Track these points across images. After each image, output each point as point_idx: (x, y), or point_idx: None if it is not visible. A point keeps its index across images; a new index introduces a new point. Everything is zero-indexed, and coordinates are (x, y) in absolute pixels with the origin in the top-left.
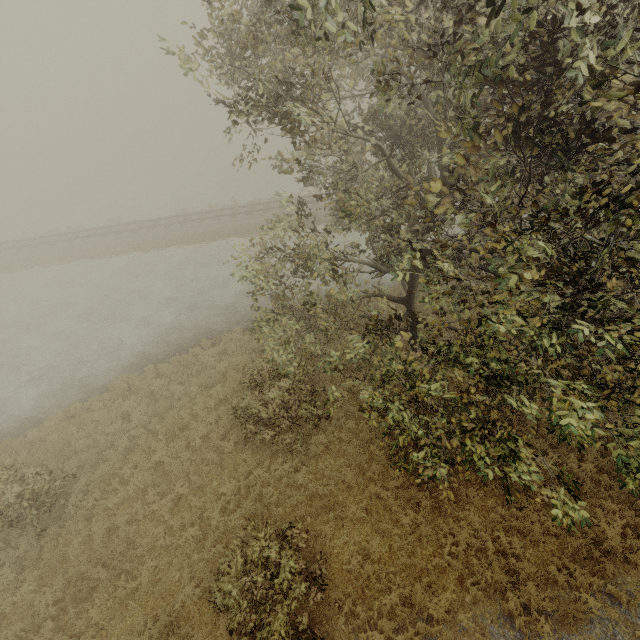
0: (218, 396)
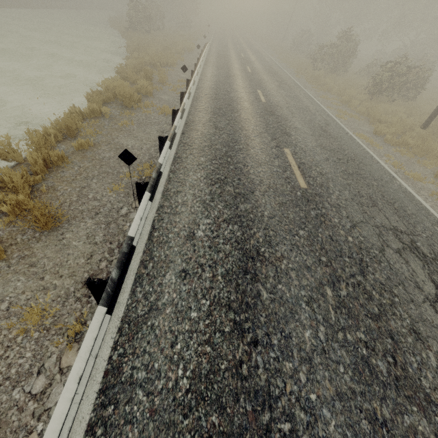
0: None
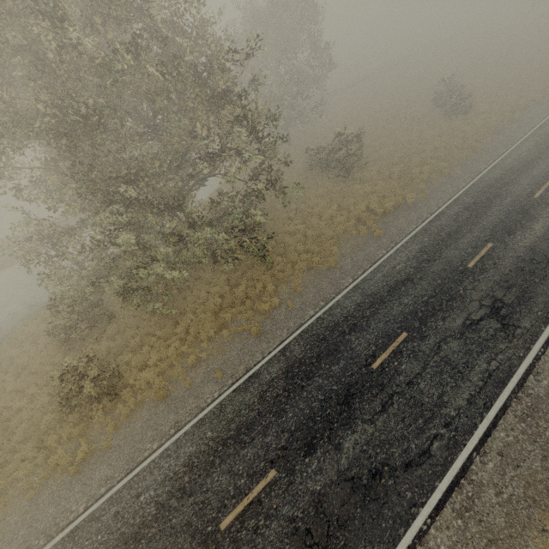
0: (45, 342)
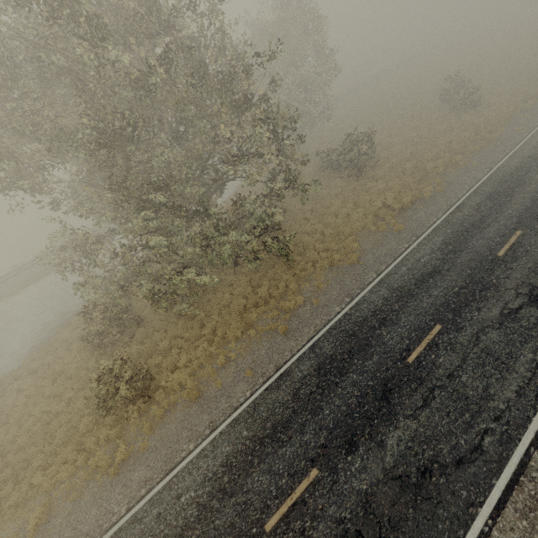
0: (79, 348)
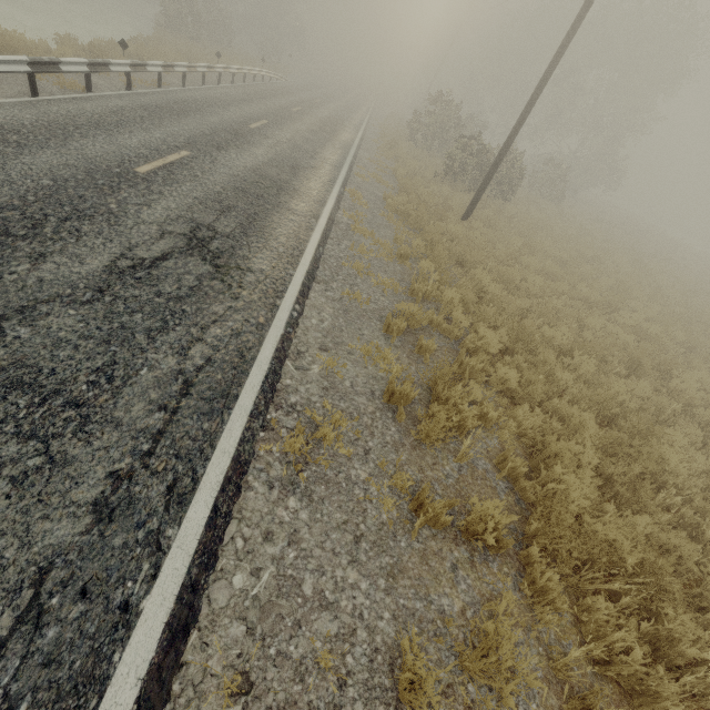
0: None
